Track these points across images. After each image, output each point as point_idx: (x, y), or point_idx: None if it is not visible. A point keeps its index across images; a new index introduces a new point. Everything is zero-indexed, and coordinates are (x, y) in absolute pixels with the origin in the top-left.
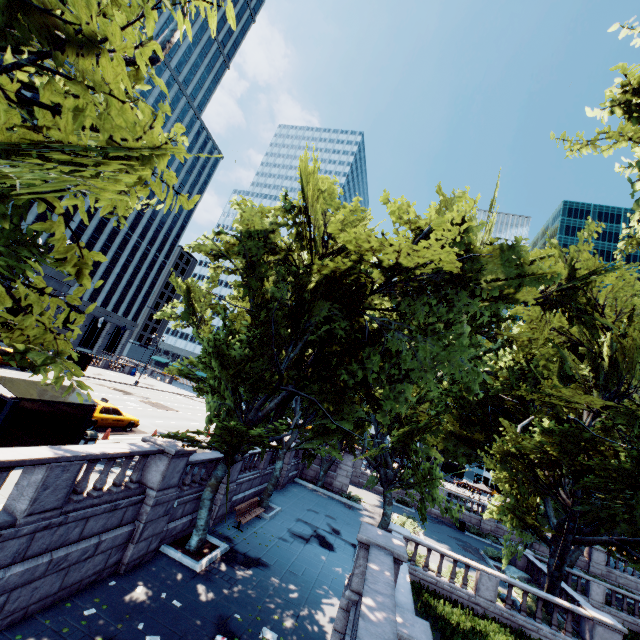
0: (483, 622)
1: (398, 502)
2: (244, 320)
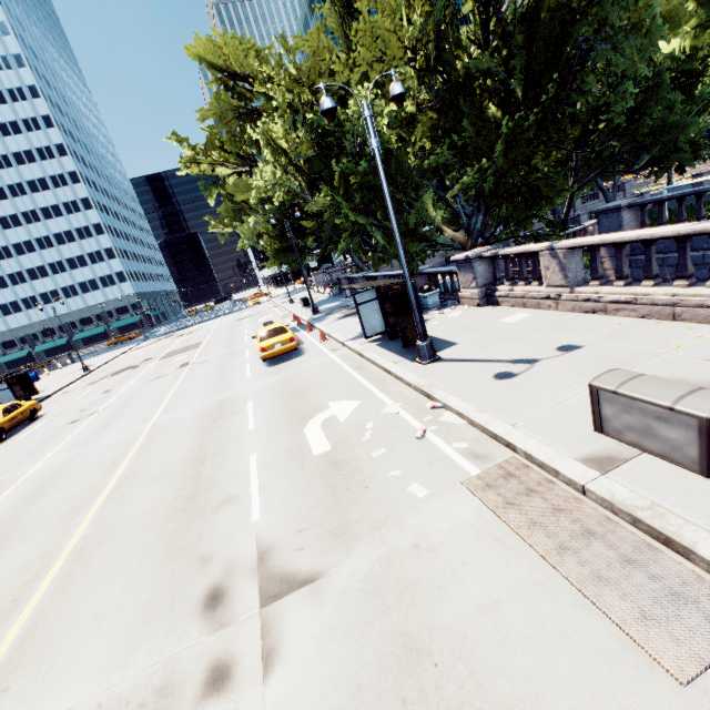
0: None
1: None
2: (426, 123)
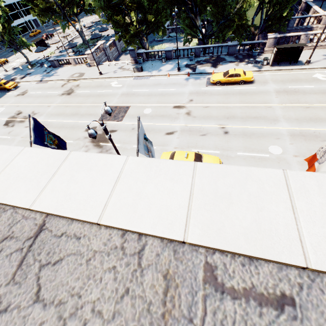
0: (208, 41)
1: (125, 52)
2: None
